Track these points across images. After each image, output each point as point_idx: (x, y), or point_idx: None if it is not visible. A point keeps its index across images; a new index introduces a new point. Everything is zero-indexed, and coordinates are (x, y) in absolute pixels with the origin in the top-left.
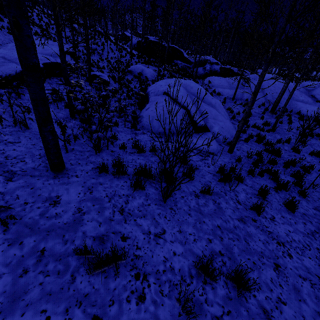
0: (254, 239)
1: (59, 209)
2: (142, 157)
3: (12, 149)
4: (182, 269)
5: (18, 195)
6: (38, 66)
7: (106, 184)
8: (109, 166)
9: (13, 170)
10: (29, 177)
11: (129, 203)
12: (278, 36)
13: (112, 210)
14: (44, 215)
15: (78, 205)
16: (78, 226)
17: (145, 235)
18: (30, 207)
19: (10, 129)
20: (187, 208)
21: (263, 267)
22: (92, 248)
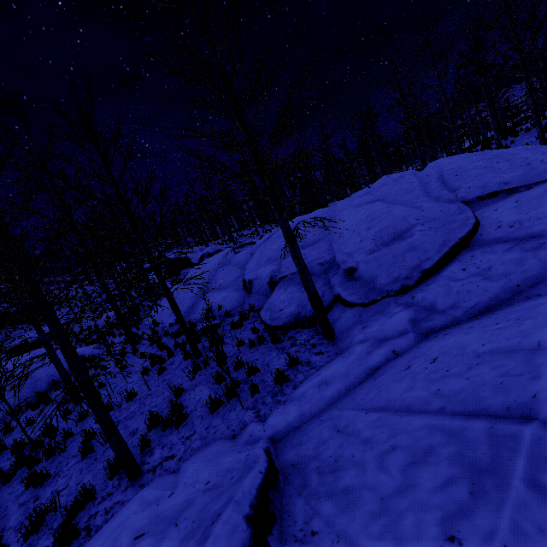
0: None
1: None
2: None
3: None
4: None
5: None
6: None
7: None
8: None
9: None
10: None
11: None
12: None
13: None
14: None
15: None
16: None
17: None
18: None
19: None
20: None
21: None
22: None
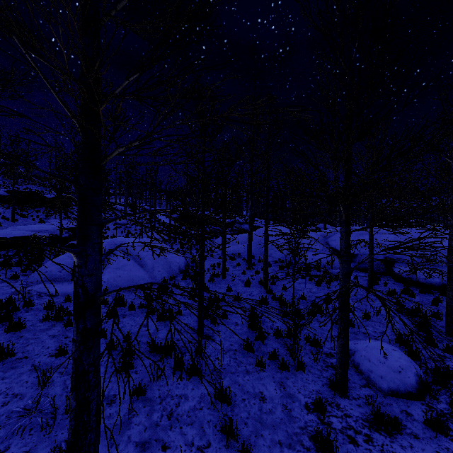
0: None
1: None
2: None
3: None
4: None
5: None
6: None
7: None
8: None
9: None
10: None
11: None
12: None
13: None
14: None
15: None
16: None
17: None
18: None
19: None
20: None
21: None
22: None
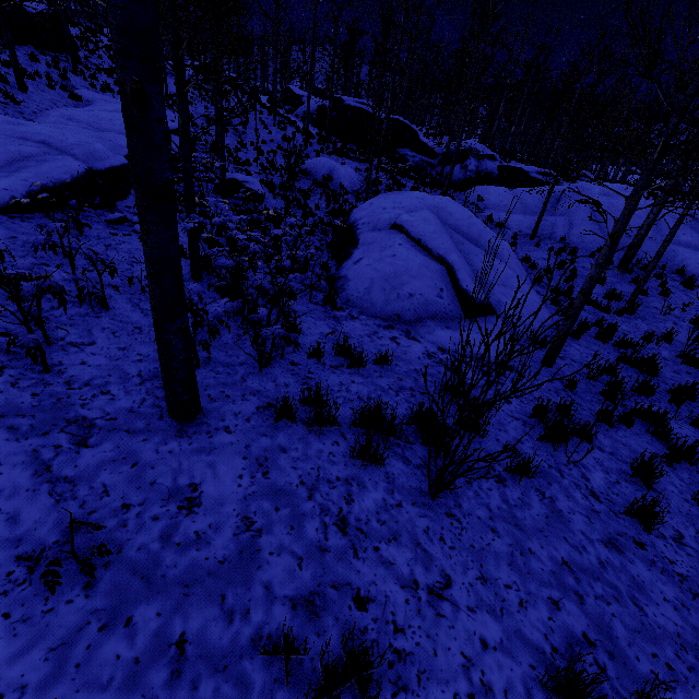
0: (652, 598)
1: (202, 520)
2: (360, 378)
3: (78, 362)
4: (510, 689)
5: (106, 485)
6: (172, 188)
7: (294, 450)
8: (293, 403)
9: (87, 416)
10: (125, 435)
11: (355, 502)
12: (678, 114)
13: (320, 522)
14: (170, 540)
15: (243, 510)
16: (252, 568)
17: (407, 592)
18: (137, 517)
19: (68, 310)
20: (485, 514)
21: (692, 678)
22: (305, 642)
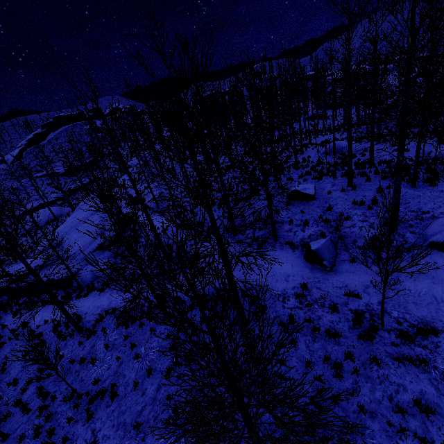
0: None
1: None
2: None
3: None
4: None
5: None
6: None
7: None
8: None
9: None
10: None
11: None
12: None
13: None
14: None
15: None
16: None
17: None
18: None
19: None
20: None
21: None
22: None
